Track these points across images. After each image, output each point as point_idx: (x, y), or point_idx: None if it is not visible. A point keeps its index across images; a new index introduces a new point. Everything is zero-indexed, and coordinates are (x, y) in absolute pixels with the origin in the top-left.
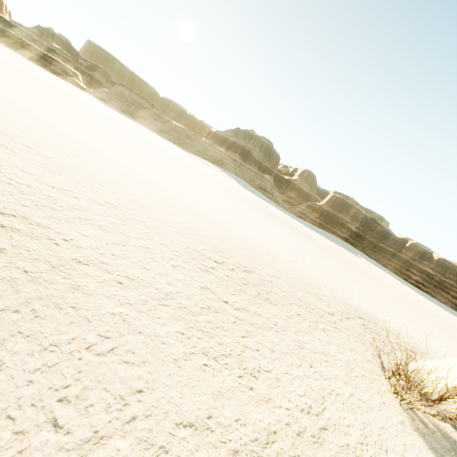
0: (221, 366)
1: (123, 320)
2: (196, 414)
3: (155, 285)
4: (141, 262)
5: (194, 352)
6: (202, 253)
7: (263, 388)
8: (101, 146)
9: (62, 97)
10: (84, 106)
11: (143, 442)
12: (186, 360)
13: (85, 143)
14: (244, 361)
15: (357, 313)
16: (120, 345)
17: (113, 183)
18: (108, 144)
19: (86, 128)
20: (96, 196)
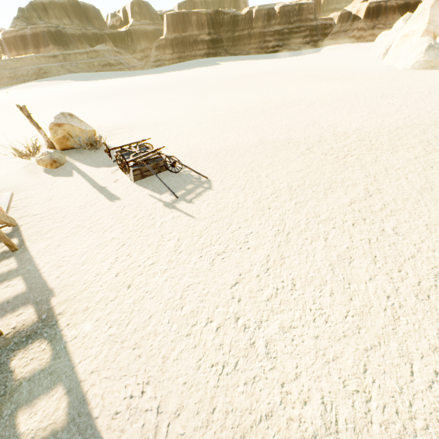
0: None
1: None
2: None
3: None
4: None
5: None
6: None
7: None
8: None
9: None
10: None
11: None
12: None
13: None
14: None
15: None
16: None
17: None
18: None
19: None
20: None
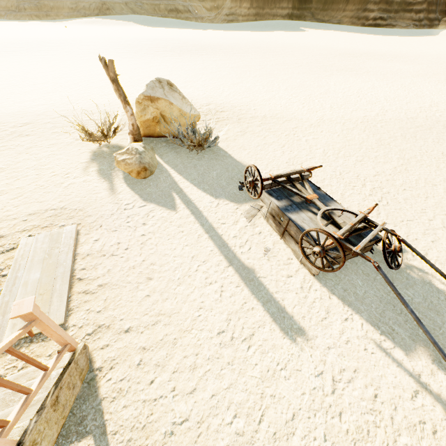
0: None
1: None
2: None
3: None
4: None
5: None
6: None
7: None
8: None
9: None
10: None
11: None
12: None
13: None
14: None
15: None
16: None
17: None
18: None
19: None
20: None
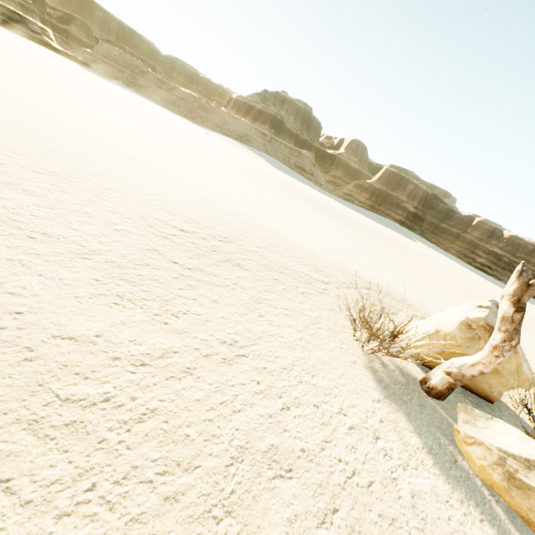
0: (136, 306)
1: (23, 265)
2: (83, 333)
3: (81, 243)
4: (70, 224)
5: (106, 294)
6: (166, 223)
7: (182, 325)
8: (62, 116)
9: (20, 61)
10: (54, 72)
11: (7, 343)
12: (91, 299)
13: (37, 111)
14: (170, 305)
15: (366, 285)
16: (9, 282)
17: (63, 154)
18: (74, 115)
19: (45, 97)
20: (31, 164)
